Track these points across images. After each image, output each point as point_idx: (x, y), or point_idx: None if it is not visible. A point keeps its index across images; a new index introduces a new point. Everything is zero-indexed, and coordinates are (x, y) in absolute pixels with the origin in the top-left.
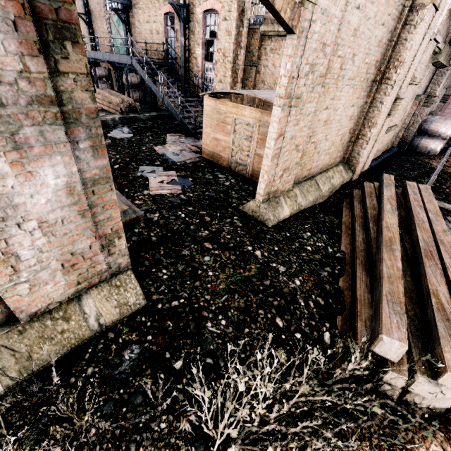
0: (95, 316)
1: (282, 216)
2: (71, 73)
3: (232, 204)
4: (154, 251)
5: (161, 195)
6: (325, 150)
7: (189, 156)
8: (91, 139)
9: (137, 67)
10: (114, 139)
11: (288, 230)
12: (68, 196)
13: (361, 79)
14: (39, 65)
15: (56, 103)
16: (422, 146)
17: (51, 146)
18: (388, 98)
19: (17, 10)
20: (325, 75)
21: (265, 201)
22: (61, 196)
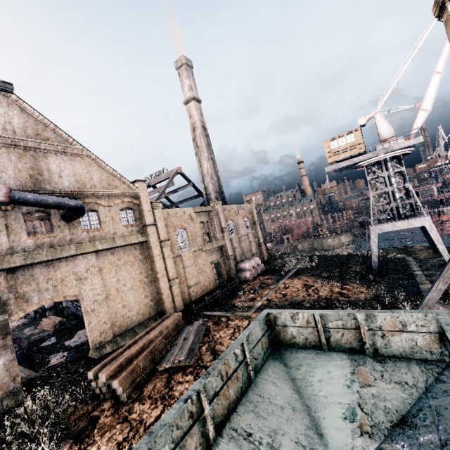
0: (6, 405)
1: (105, 352)
2: (8, 340)
3: (87, 355)
4: (38, 385)
5: (54, 365)
6: (135, 314)
7: (81, 340)
8: (11, 350)
9: (64, 301)
10: (43, 347)
11: (105, 357)
12: (3, 366)
13: (139, 285)
14: (2, 341)
15: (4, 346)
16: (242, 277)
17: (2, 355)
18: (160, 284)
19: (0, 335)
20: (108, 297)
21: (95, 348)
22: (2, 366)
